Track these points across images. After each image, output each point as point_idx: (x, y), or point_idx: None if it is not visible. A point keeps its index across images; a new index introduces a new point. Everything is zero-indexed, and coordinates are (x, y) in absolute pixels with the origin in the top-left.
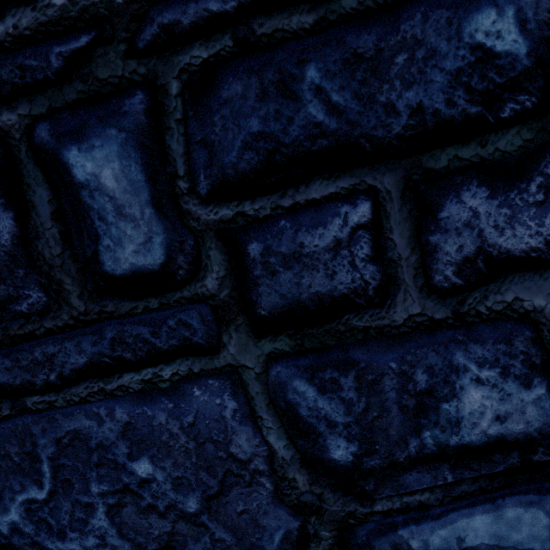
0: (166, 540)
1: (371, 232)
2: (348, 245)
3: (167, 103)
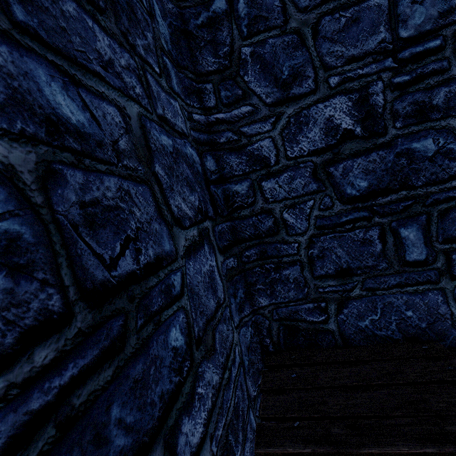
0: (413, 334)
1: None
2: None
3: (432, 218)
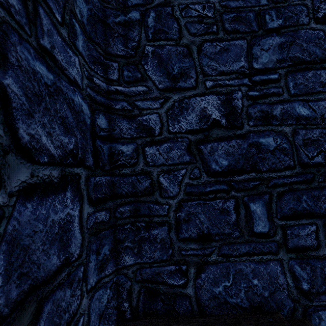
0: (258, 303)
1: (315, 233)
2: (310, 235)
3: (273, 198)
